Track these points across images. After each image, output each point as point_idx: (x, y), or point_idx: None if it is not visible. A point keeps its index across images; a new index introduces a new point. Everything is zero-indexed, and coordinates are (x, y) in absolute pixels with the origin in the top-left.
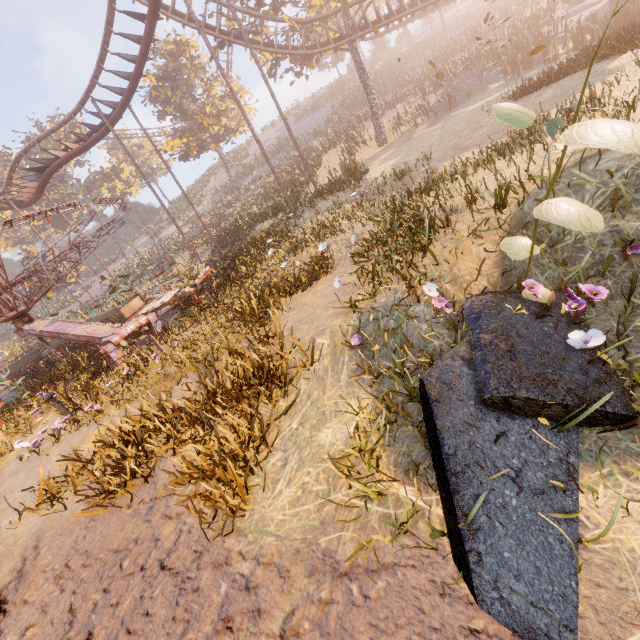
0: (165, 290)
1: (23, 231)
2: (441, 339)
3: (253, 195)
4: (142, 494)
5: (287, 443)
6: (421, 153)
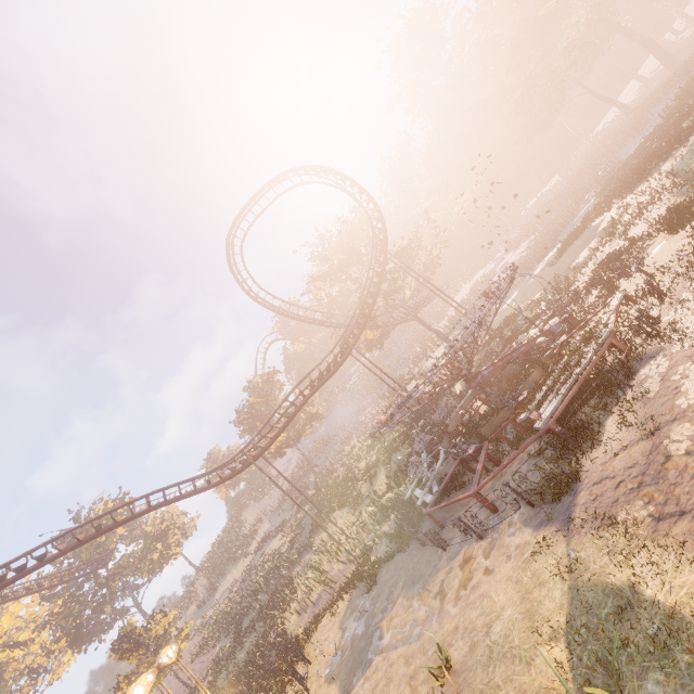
0: None
1: (10, 687)
2: None
3: (350, 457)
4: None
5: None
6: (539, 288)
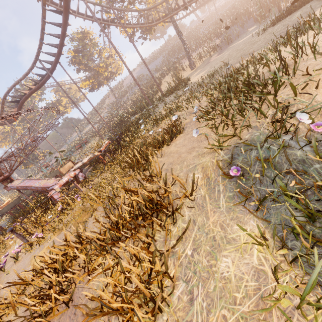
0: (85, 156)
1: (16, 136)
2: (321, 162)
3: (128, 105)
4: (64, 318)
5: (186, 272)
6: (220, 64)
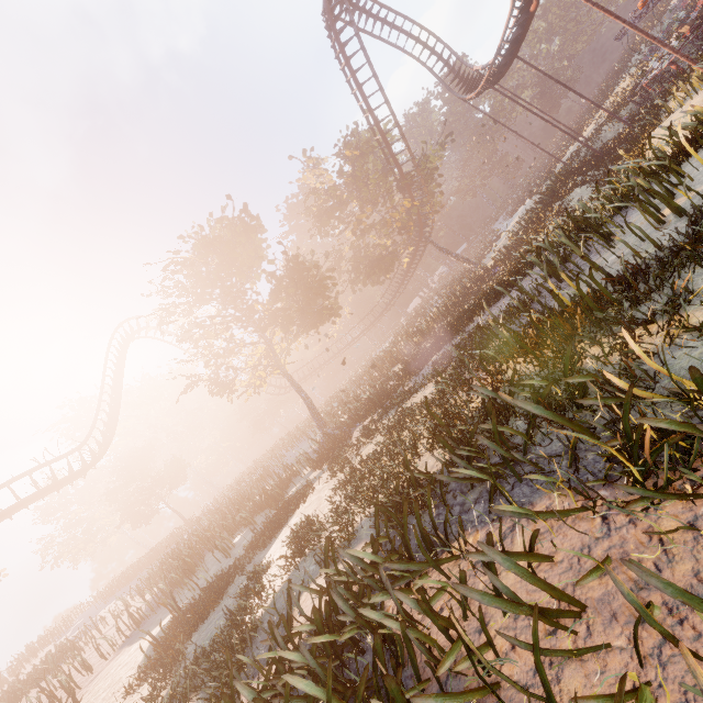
0: None
1: None
2: None
3: (405, 361)
4: None
5: None
6: None
